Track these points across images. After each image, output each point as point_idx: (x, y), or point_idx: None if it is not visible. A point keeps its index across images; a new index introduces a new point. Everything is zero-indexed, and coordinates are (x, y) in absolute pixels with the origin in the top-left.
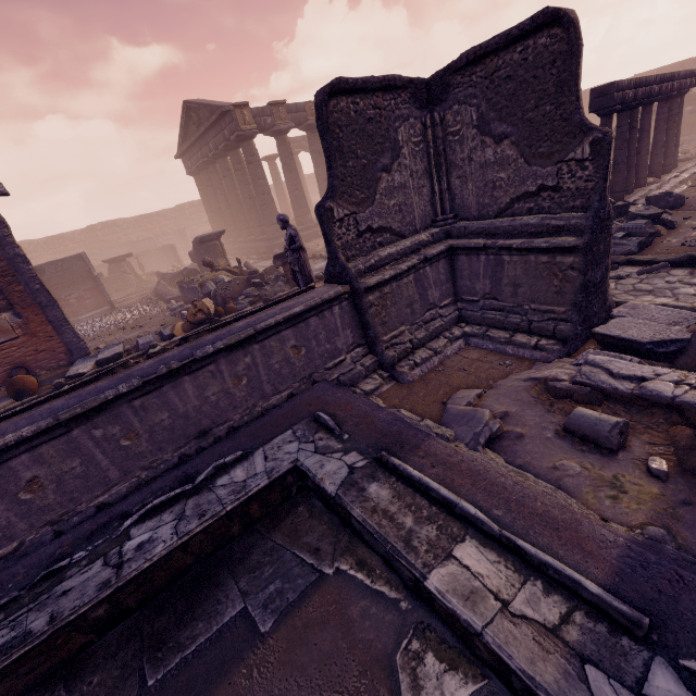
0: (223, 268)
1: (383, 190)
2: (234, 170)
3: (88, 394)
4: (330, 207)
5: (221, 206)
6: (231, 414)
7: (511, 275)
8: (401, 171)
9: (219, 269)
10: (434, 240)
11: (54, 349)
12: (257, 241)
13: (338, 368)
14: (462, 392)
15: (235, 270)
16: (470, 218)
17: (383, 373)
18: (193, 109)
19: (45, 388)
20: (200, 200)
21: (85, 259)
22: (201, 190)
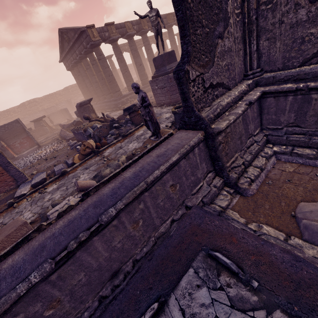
0: (95, 119)
1: (218, 54)
2: (91, 64)
3: (3, 278)
4: (187, 70)
5: (87, 85)
6: (133, 251)
7: (317, 108)
8: (229, 37)
9: (93, 120)
10: (249, 89)
11: (6, 180)
12: (109, 102)
13: (199, 191)
14: (306, 205)
15: (101, 119)
16: (274, 69)
17: (229, 189)
18: (64, 33)
19: (3, 205)
20: (76, 84)
21: (19, 122)
22: (76, 78)
